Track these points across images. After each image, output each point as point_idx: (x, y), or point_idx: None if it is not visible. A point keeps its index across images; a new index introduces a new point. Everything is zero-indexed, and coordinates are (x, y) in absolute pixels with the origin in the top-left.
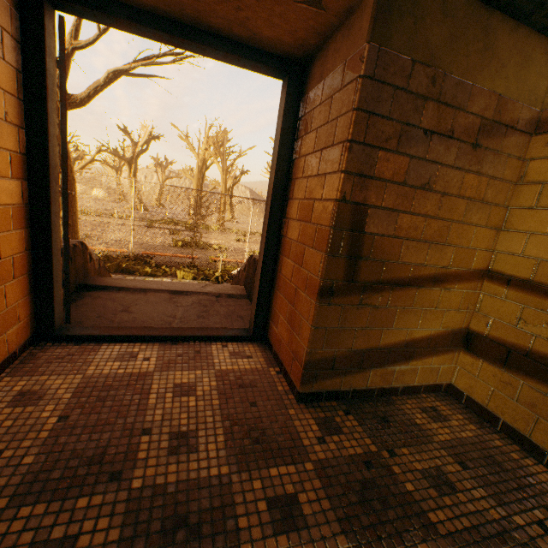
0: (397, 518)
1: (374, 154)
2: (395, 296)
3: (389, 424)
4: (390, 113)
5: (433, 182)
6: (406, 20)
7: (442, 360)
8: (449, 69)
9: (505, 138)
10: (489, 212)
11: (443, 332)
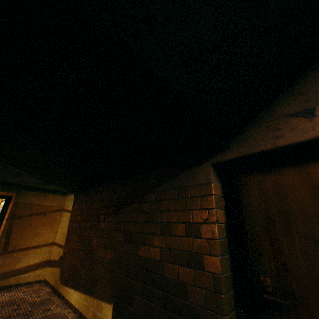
0: None
1: (15, 220)
2: (21, 253)
3: (10, 291)
4: (20, 212)
5: (33, 224)
6: (24, 197)
7: (41, 270)
8: (36, 203)
9: (55, 212)
10: (53, 228)
11: (41, 261)
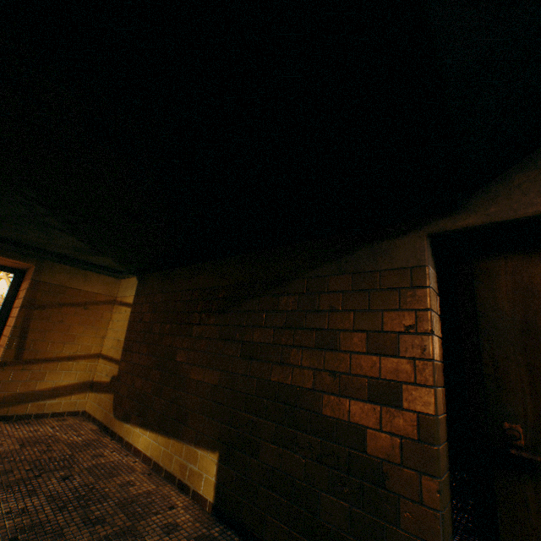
0: (0, 437)
1: (34, 311)
2: (46, 365)
3: (29, 423)
4: (42, 298)
5: (66, 320)
6: (49, 273)
7: (79, 397)
8: (70, 286)
9: (102, 305)
10: (98, 331)
11: (78, 382)
